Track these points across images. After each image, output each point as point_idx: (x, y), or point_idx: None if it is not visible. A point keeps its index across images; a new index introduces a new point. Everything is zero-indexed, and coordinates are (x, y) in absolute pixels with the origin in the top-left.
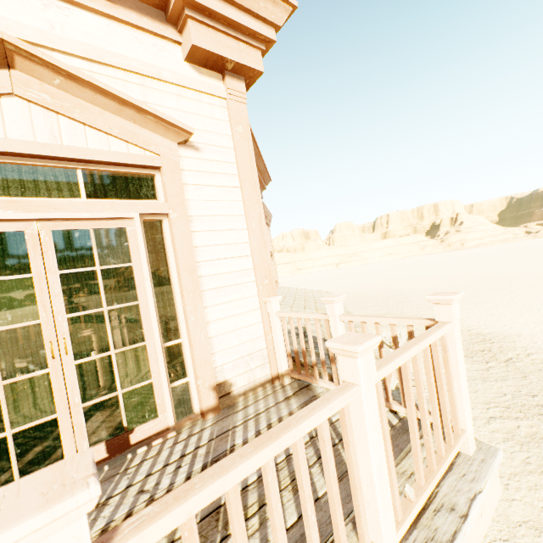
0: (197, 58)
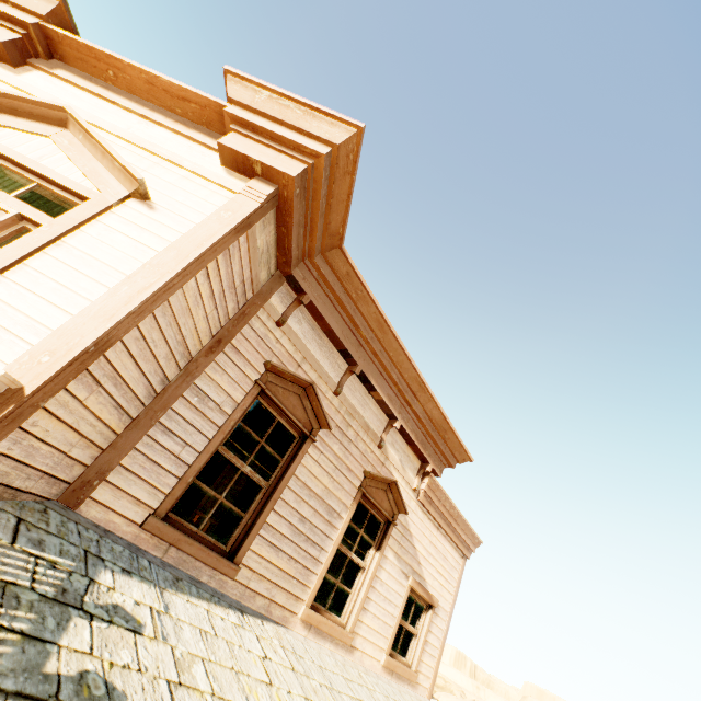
0: (229, 161)
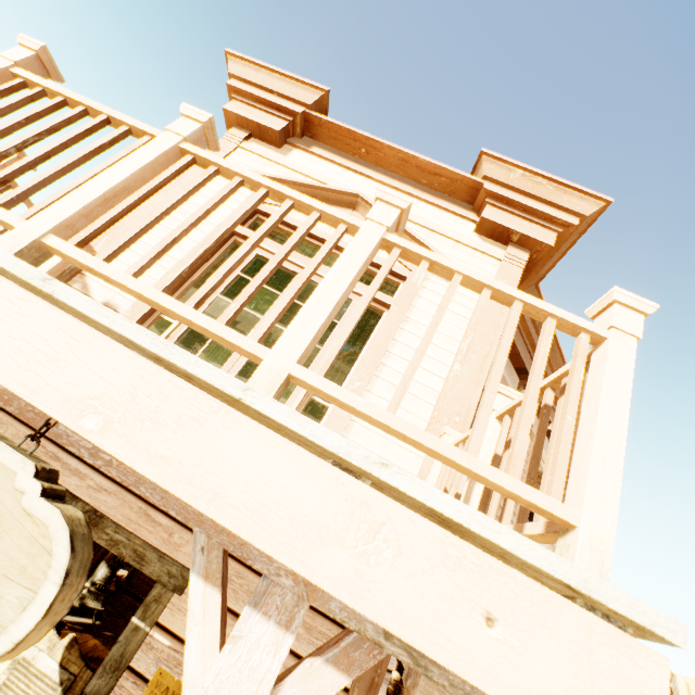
0: (484, 230)
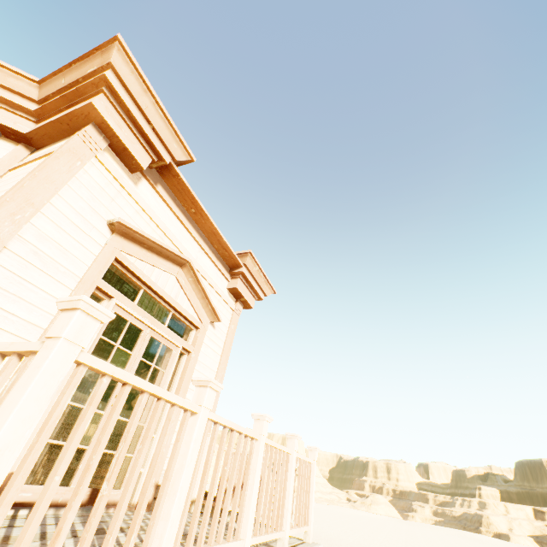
0: (232, 290)
